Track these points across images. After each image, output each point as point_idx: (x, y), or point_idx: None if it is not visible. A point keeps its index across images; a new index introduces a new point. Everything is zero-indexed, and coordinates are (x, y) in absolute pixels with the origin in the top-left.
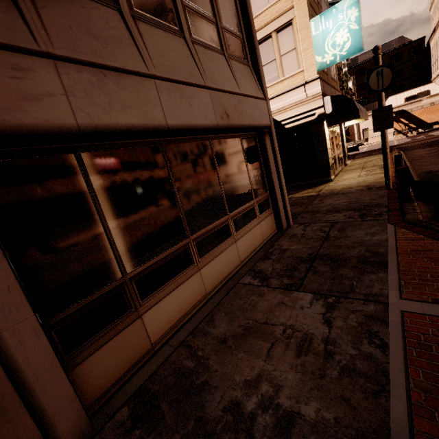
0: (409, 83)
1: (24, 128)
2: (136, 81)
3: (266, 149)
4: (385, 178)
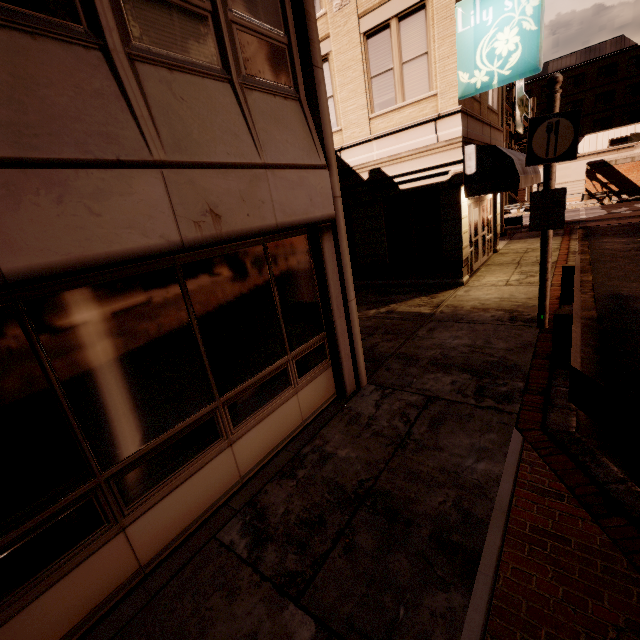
0: (621, 114)
1: None
2: None
3: (322, 260)
4: (538, 309)
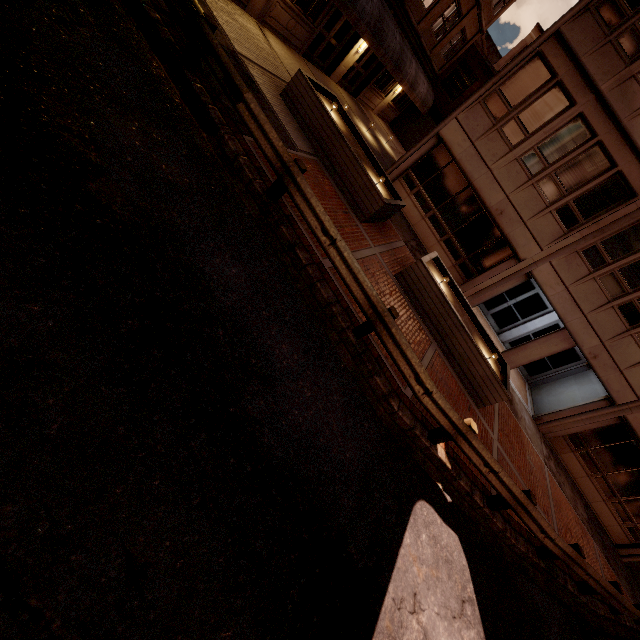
0: None
1: (636, 432)
2: None
3: None
4: None
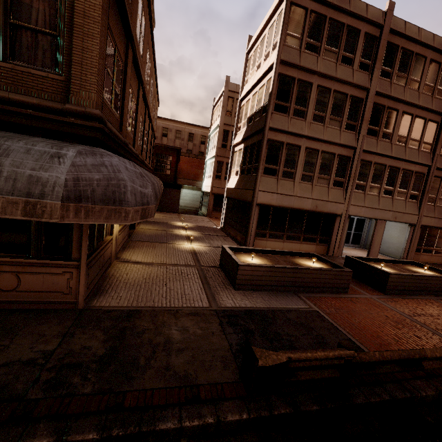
0: None
1: (428, 225)
2: None
3: None
4: None
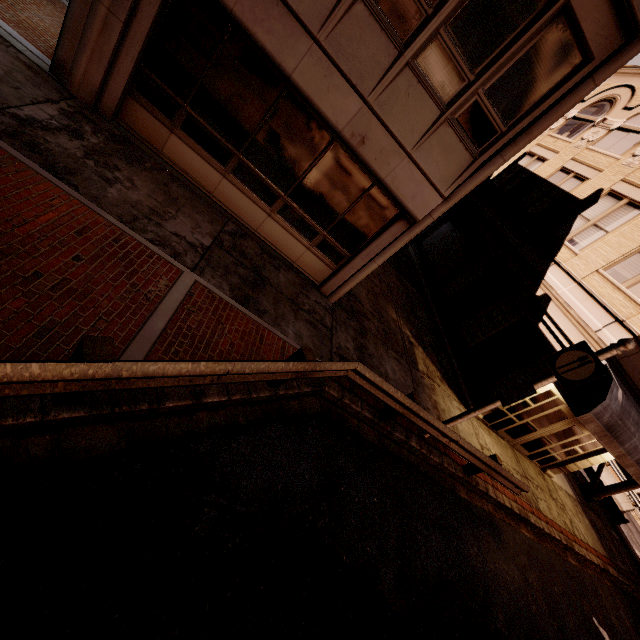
0: None
1: None
2: (297, 29)
3: (388, 227)
4: None
